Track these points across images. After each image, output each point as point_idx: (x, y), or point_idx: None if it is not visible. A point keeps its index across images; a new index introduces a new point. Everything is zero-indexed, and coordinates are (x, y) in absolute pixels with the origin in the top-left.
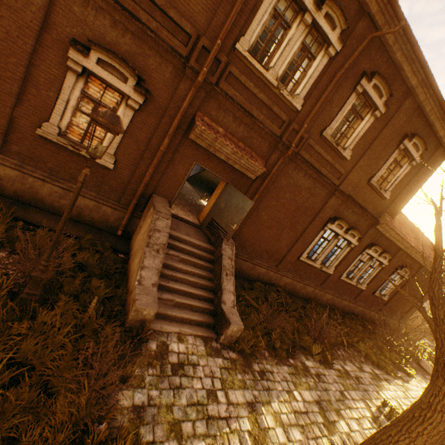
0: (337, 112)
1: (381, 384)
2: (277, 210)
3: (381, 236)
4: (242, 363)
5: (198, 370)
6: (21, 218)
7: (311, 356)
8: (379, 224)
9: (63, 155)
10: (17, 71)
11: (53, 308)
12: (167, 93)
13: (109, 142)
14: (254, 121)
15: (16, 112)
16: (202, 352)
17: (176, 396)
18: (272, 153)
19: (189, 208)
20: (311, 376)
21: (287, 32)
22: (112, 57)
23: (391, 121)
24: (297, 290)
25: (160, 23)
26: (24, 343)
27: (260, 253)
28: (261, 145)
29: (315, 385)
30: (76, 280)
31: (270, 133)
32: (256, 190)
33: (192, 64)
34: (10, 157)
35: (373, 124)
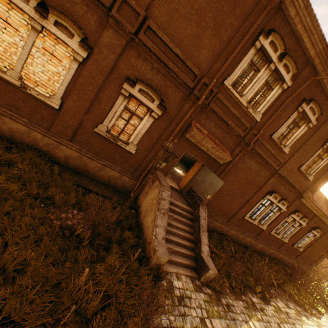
0: (283, 123)
1: (302, 319)
2: (233, 184)
3: (303, 205)
4: (215, 297)
5: (192, 302)
6: (78, 184)
7: (254, 293)
8: (303, 198)
9: (106, 143)
10: (91, 94)
11: (107, 252)
12: (176, 108)
13: (135, 136)
14: (228, 127)
15: (84, 117)
16: (192, 288)
17: (183, 321)
18: (236, 147)
19: (170, 175)
20: (257, 310)
21: (257, 74)
22: (148, 88)
23: (319, 130)
24: (240, 239)
25: (180, 68)
26: (105, 279)
27: (217, 212)
28: (229, 142)
29: (261, 318)
30: (117, 232)
31: (237, 135)
32: (222, 170)
33: (196, 92)
34: (74, 143)
35: (306, 131)
